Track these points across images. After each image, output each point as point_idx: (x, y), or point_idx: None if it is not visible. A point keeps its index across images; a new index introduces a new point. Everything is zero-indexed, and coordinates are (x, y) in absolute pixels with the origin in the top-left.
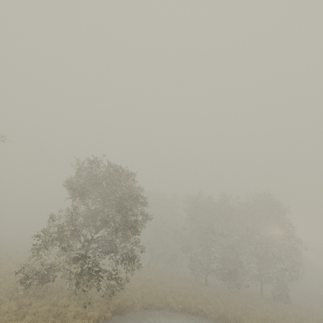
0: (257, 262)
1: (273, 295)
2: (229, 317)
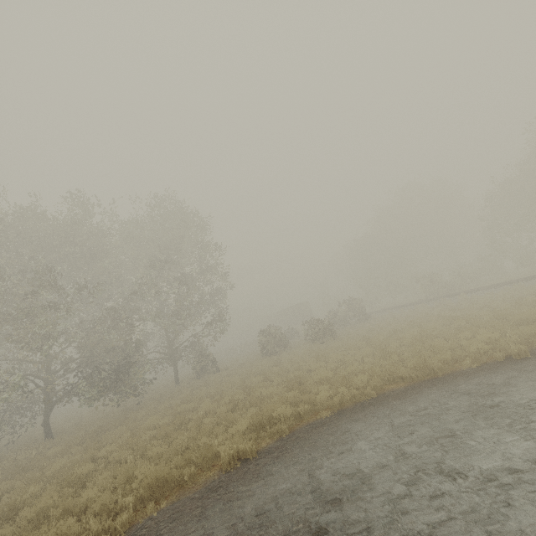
0: (169, 328)
1: (196, 373)
2: (174, 474)
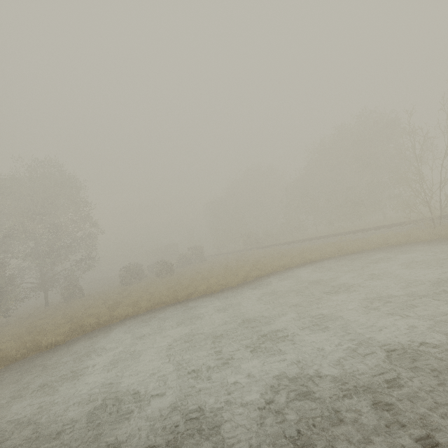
0: (41, 265)
1: (64, 298)
2: (12, 354)
